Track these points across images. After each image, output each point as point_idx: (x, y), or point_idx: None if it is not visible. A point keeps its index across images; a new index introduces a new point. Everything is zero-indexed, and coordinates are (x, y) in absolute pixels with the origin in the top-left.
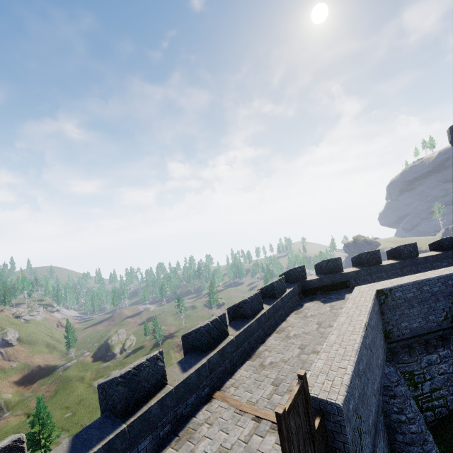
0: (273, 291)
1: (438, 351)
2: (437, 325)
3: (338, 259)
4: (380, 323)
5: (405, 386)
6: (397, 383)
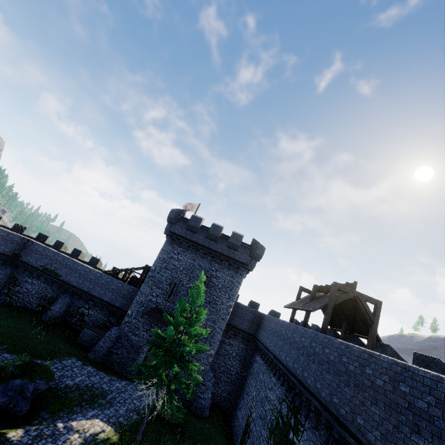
0: (14, 226)
1: (33, 279)
2: (37, 266)
3: (63, 243)
4: (15, 245)
5: (3, 273)
6: (2, 269)
